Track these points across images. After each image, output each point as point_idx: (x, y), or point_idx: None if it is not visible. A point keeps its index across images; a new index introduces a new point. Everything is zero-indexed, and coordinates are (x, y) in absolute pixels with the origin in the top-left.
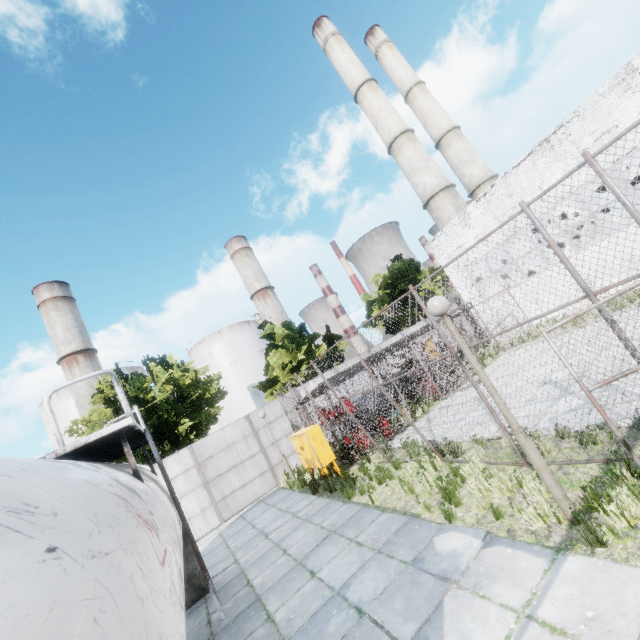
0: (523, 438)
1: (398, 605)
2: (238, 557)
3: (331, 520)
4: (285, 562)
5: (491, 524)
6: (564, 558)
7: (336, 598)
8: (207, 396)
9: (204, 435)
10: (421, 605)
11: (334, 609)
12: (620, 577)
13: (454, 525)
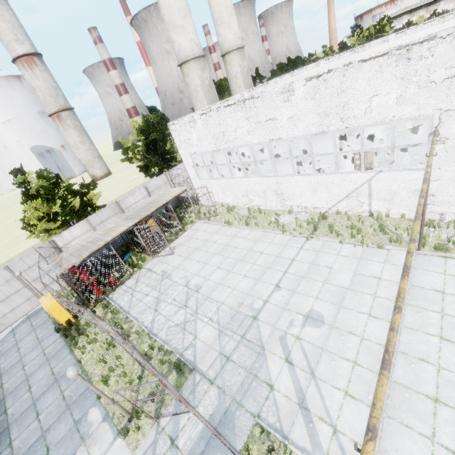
0: (112, 405)
1: (61, 451)
2: (4, 382)
3: (59, 367)
4: (28, 399)
5: (111, 406)
6: (118, 438)
7: (42, 438)
8: None
9: None
10: (69, 452)
11: (39, 446)
12: (124, 453)
13: (99, 403)
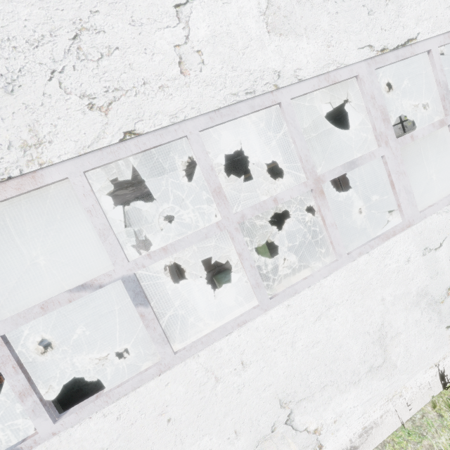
0: None
1: None
2: None
3: None
4: None
5: None
6: None
7: None
8: None
9: None
10: None
11: None
12: None
13: None
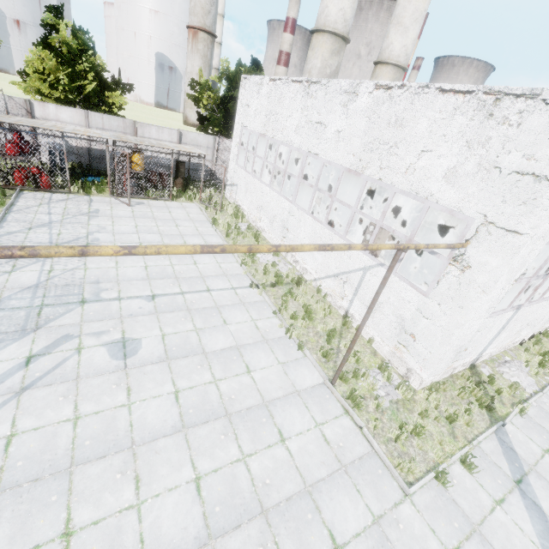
0: None
1: None
2: None
3: None
4: None
5: None
6: None
7: None
8: None
9: None
10: None
11: None
12: None
13: None
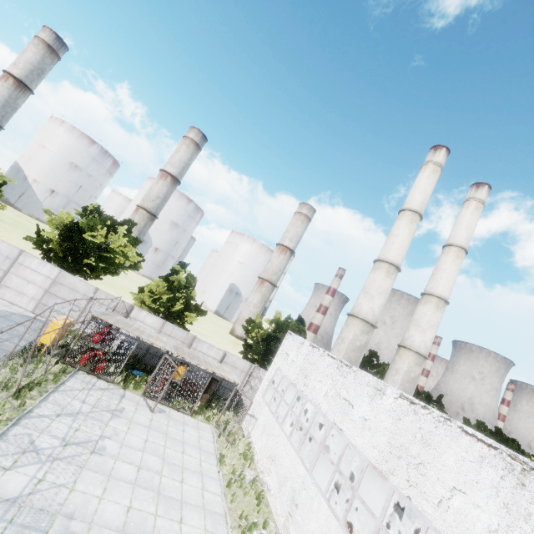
0: None
1: None
2: None
3: None
4: None
5: None
6: None
7: None
8: (116, 261)
9: (96, 274)
10: None
11: None
12: None
13: None
